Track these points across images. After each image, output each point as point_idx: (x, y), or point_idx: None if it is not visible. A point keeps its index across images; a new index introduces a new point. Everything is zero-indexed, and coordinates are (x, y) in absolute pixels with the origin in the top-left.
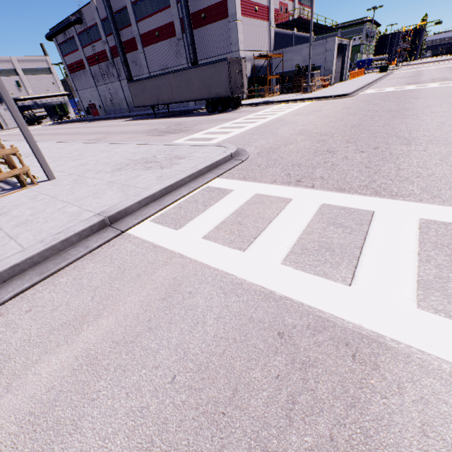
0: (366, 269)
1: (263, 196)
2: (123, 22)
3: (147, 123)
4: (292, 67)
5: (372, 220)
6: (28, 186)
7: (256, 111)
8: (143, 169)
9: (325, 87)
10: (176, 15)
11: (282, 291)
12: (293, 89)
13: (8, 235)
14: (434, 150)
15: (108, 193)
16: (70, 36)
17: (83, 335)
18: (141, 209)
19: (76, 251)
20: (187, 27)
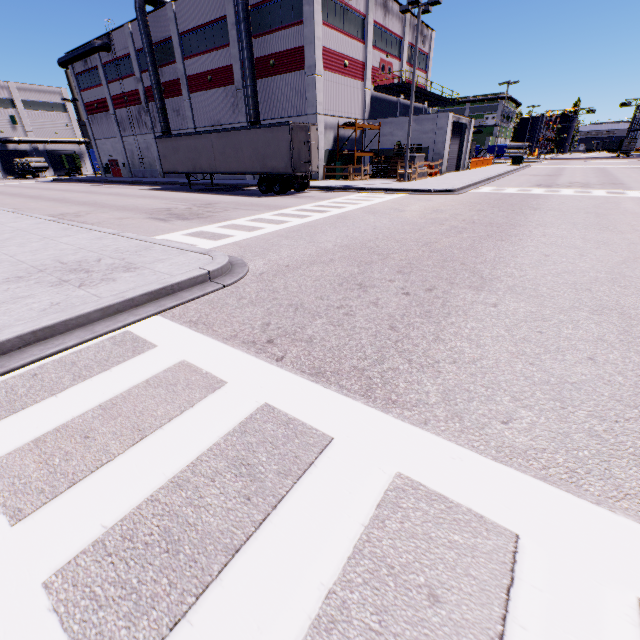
0: (191, 636)
1: (187, 369)
2: (166, 57)
3: (168, 198)
4: (392, 144)
5: (313, 465)
6: None
7: (322, 198)
8: (51, 284)
9: (432, 176)
10: (237, 58)
11: None
12: (390, 173)
13: None
14: (509, 307)
15: None
16: (92, 65)
17: None
18: None
19: None
20: (248, 75)
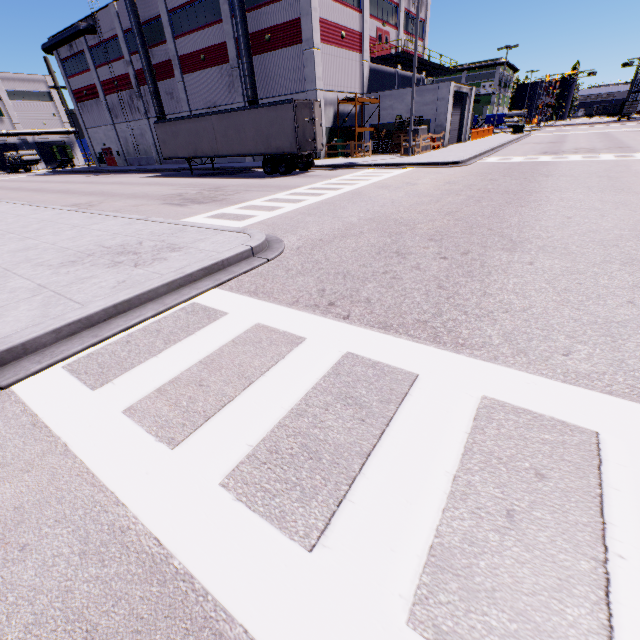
0: (356, 509)
1: (265, 330)
2: (156, 37)
3: (174, 184)
4: (392, 118)
5: (408, 394)
6: None
7: (330, 177)
8: (107, 266)
9: (435, 149)
10: (230, 34)
11: (187, 556)
12: (391, 148)
13: None
14: (544, 264)
15: (19, 309)
16: (78, 50)
17: None
18: (61, 342)
19: None
20: (244, 52)
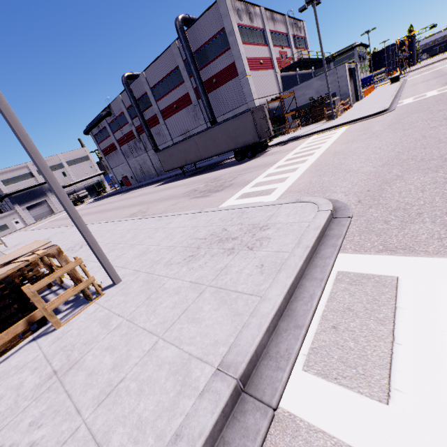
0: None
1: None
2: (145, 105)
3: (181, 185)
4: (305, 101)
5: None
6: (94, 300)
7: (290, 149)
8: (226, 254)
9: (346, 110)
10: (190, 87)
11: None
12: (312, 119)
13: (92, 435)
14: None
15: (205, 310)
16: (102, 127)
17: None
18: (271, 338)
19: None
20: (202, 94)
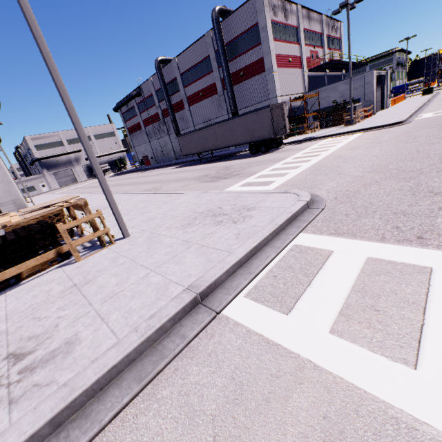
0: None
1: (382, 262)
2: (173, 90)
3: (195, 170)
4: (329, 103)
5: None
6: (107, 246)
7: (301, 148)
8: (215, 224)
9: (368, 117)
10: (218, 77)
11: None
12: (332, 123)
13: (99, 314)
14: None
15: (188, 257)
16: (131, 106)
17: None
18: (229, 278)
19: (172, 343)
20: (228, 85)
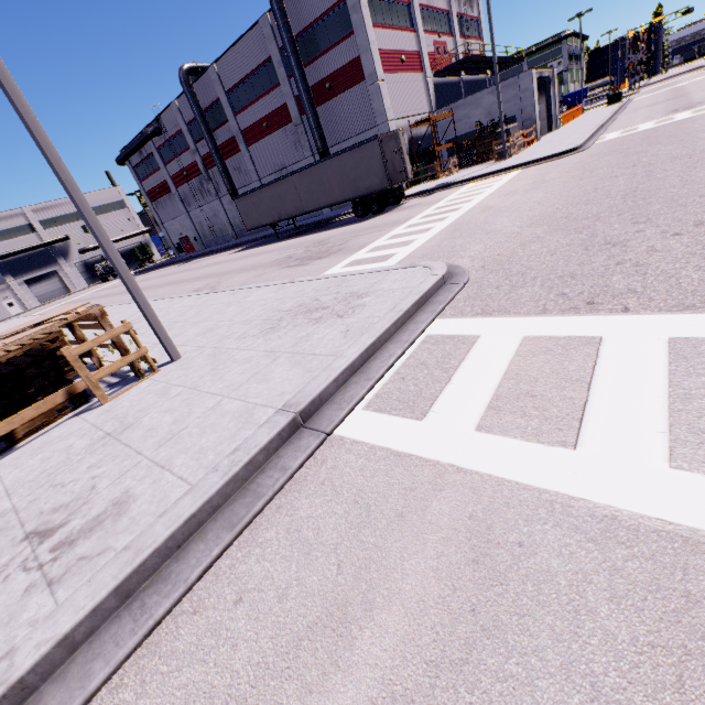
0: None
1: (542, 339)
2: (217, 120)
3: (271, 251)
4: (470, 127)
5: None
6: (148, 376)
7: (433, 202)
8: (311, 323)
9: (529, 146)
10: (290, 94)
11: None
12: (478, 158)
13: (155, 463)
14: None
15: (277, 371)
16: (147, 153)
17: (361, 650)
18: (339, 390)
19: (270, 479)
20: (308, 107)
